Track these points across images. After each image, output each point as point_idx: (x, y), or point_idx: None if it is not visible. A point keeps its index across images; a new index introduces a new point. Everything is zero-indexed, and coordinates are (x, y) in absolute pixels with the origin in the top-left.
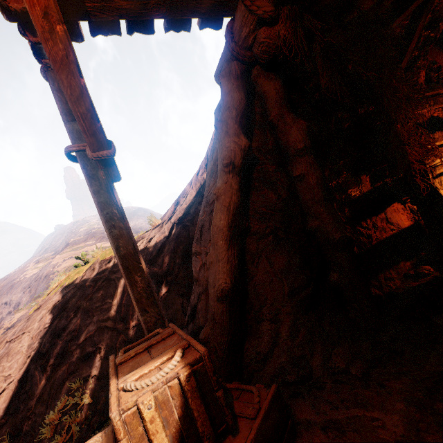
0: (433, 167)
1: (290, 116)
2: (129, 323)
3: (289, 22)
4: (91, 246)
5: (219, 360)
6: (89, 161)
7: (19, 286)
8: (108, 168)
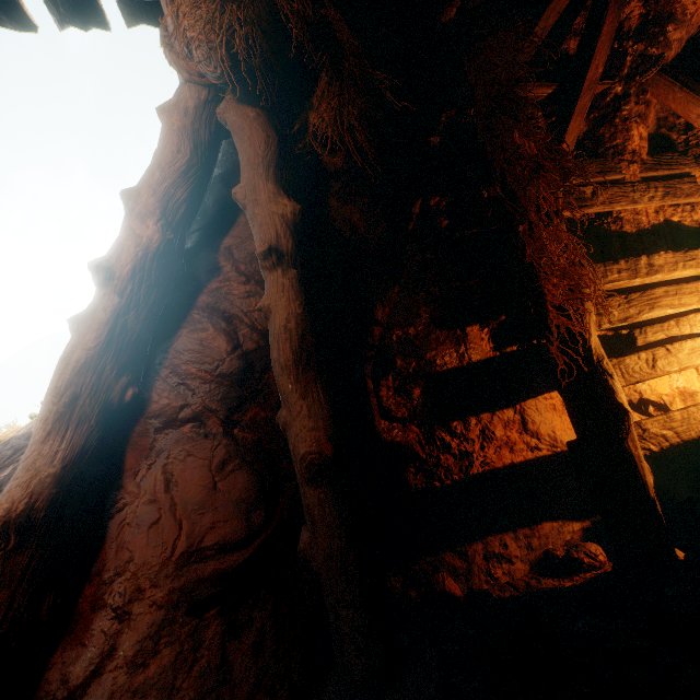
0: (641, 325)
1: (266, 189)
2: None
3: None
4: None
5: None
6: None
7: None
8: None
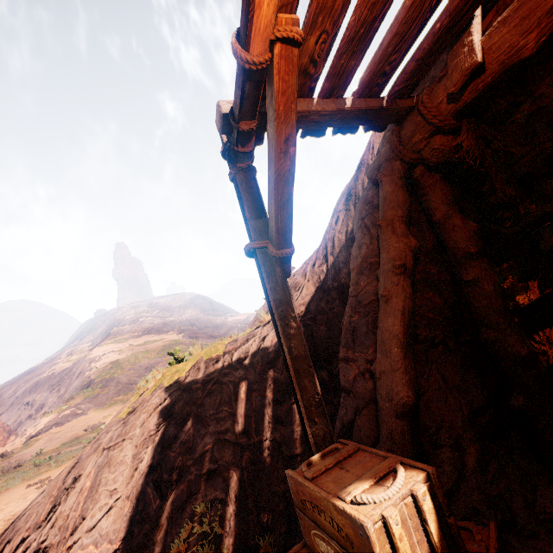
0: None
1: (458, 217)
2: (253, 438)
3: (470, 134)
4: (136, 339)
5: None
6: (268, 258)
7: (46, 383)
8: (284, 265)
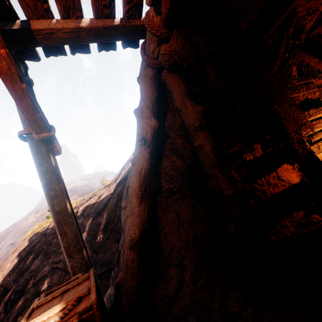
0: (311, 135)
1: (189, 103)
2: None
3: (179, 39)
4: (74, 200)
5: (129, 303)
6: (35, 141)
7: (22, 231)
8: (49, 145)
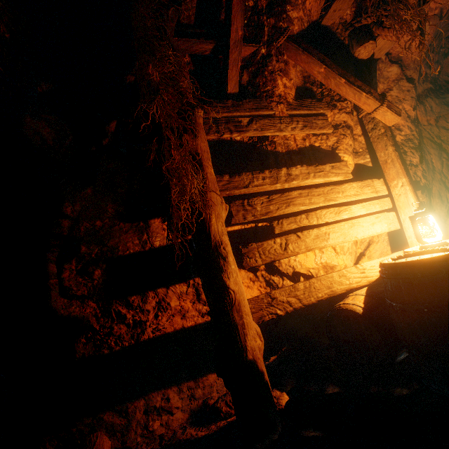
0: (280, 218)
1: None
2: None
3: None
4: None
5: None
6: None
7: None
8: None
